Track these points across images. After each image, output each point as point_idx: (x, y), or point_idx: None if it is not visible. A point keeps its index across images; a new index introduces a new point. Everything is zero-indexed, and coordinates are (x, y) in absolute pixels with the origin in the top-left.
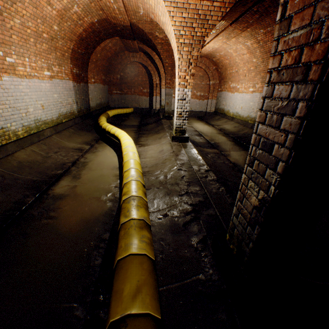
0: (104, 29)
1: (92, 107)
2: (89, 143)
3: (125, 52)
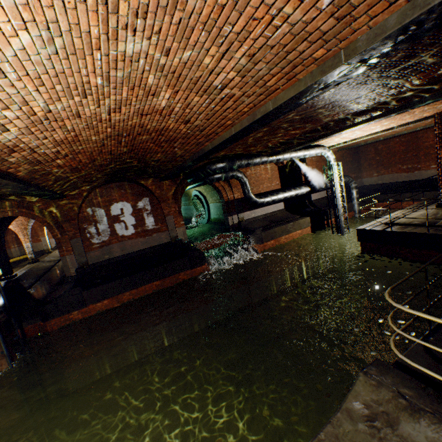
0: None
1: None
2: None
3: None
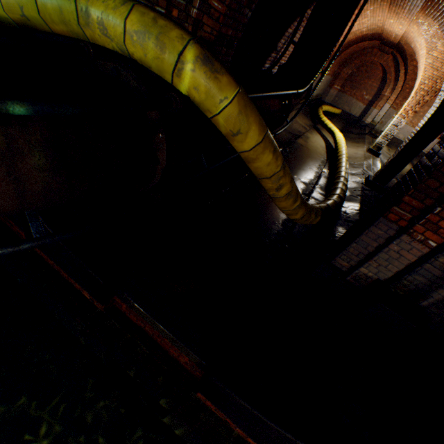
0: (372, 36)
1: (312, 97)
2: (308, 126)
3: (374, 50)
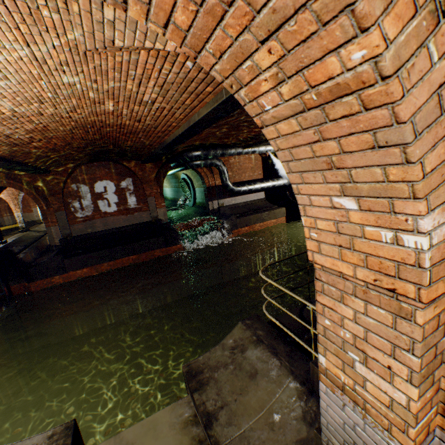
0: None
1: None
2: None
3: None
